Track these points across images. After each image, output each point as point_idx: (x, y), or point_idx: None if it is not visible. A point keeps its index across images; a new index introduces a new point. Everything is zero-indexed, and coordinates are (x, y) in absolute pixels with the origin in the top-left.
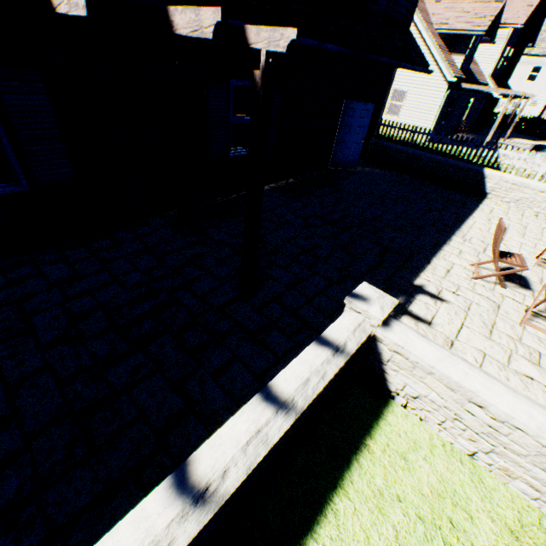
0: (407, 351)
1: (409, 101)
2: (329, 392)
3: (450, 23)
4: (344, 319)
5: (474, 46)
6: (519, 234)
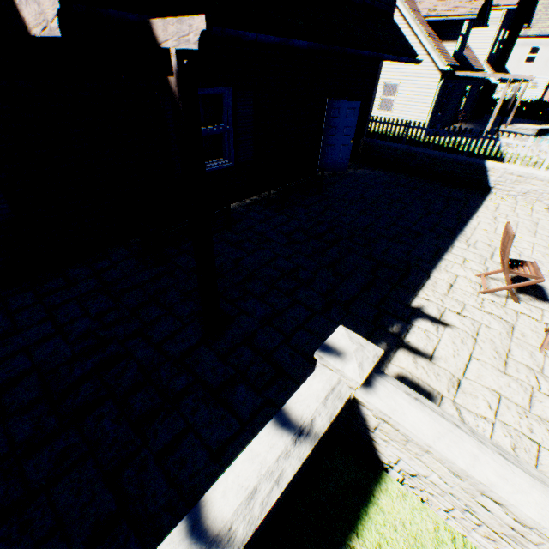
0: (396, 422)
1: (402, 95)
2: (303, 472)
3: (439, 9)
4: (314, 380)
5: (466, 31)
6: (531, 232)
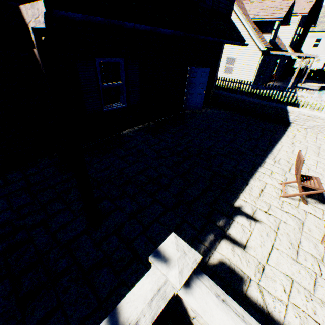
0: (206, 322)
1: (238, 64)
2: None
3: (260, 14)
4: (146, 280)
5: (277, 28)
6: (315, 153)
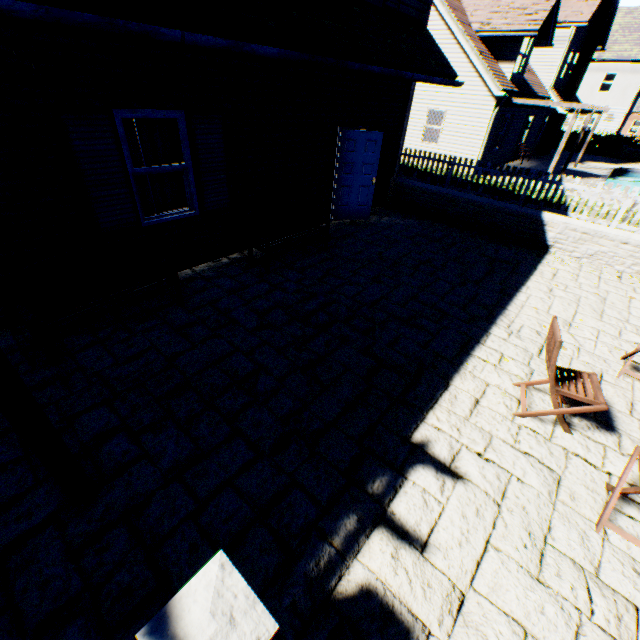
0: None
1: (450, 124)
2: None
3: (494, 23)
4: None
5: (527, 51)
6: (596, 312)
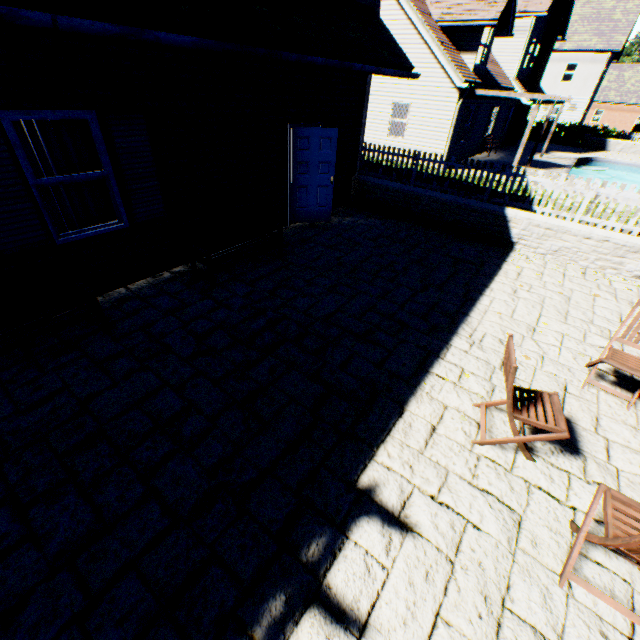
0: None
1: (415, 117)
2: None
3: (454, 12)
4: None
5: (489, 41)
6: (560, 314)
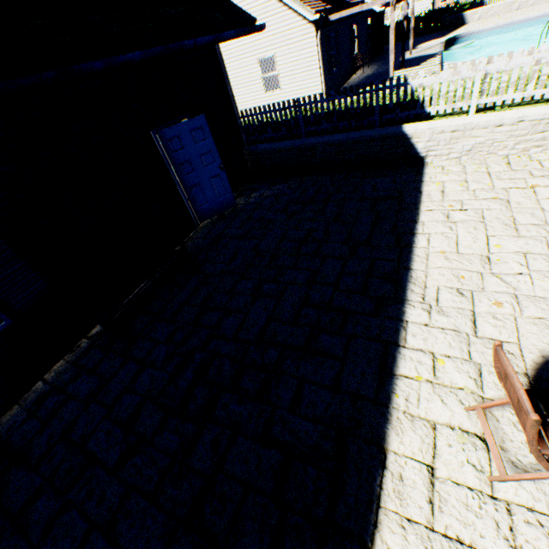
0: None
1: (283, 66)
2: None
3: None
4: None
5: None
6: (508, 226)
